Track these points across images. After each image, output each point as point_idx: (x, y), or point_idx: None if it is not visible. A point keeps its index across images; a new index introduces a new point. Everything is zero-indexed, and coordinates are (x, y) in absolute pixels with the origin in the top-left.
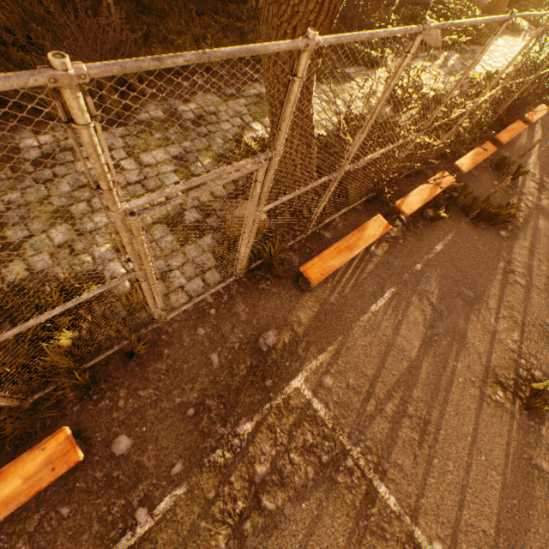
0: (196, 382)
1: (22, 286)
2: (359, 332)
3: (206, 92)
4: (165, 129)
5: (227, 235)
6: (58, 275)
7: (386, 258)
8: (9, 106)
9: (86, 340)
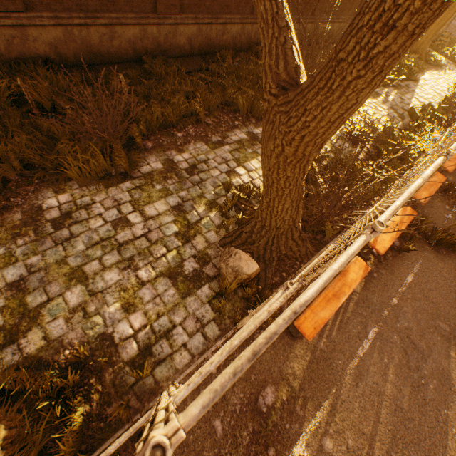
0: None
1: (39, 357)
2: (351, 381)
3: (196, 140)
4: (165, 180)
5: (224, 288)
6: (72, 341)
7: (364, 294)
8: (35, 168)
9: (96, 414)
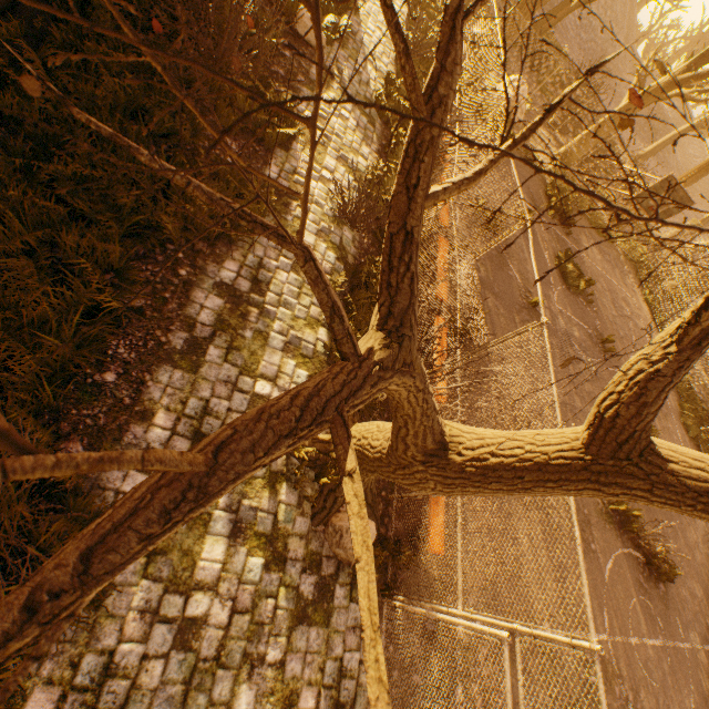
0: (420, 708)
1: None
2: (463, 539)
3: (151, 369)
4: None
5: None
6: None
7: None
8: None
9: None
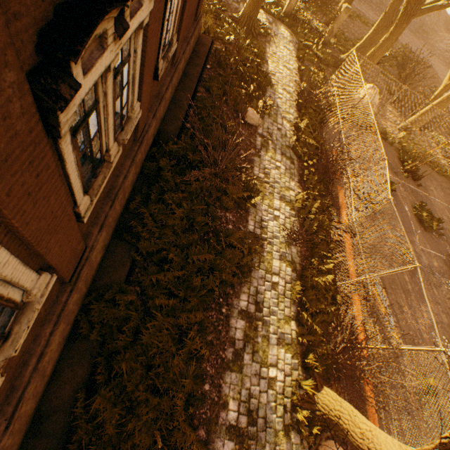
0: None
1: None
2: None
3: (222, 376)
4: None
5: None
6: None
7: None
8: None
9: None
